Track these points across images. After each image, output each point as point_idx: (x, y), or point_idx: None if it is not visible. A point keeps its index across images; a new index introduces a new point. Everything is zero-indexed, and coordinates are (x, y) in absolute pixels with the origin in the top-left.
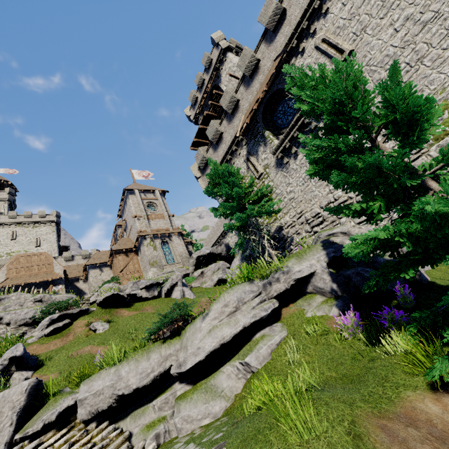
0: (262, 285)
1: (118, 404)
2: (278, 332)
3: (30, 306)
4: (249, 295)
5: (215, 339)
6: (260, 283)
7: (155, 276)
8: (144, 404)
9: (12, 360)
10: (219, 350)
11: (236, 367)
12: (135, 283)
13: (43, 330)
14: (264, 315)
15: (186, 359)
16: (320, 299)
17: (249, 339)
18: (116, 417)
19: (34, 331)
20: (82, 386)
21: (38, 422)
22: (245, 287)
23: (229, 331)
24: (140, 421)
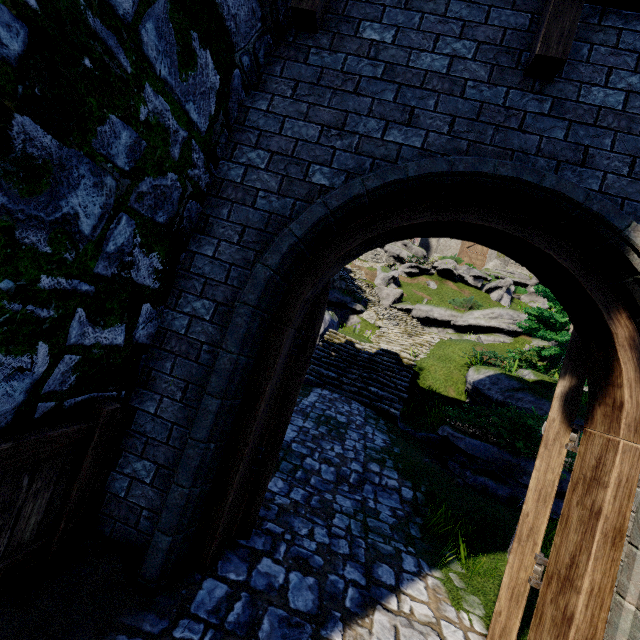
0: (521, 317)
1: (426, 319)
2: (505, 338)
3: (399, 246)
4: (508, 316)
5: (475, 321)
6: (521, 315)
7: (494, 268)
8: (434, 327)
9: (393, 278)
10: (473, 326)
11: (475, 337)
12: (468, 268)
13: (405, 269)
14: (505, 328)
15: (459, 321)
16: (546, 344)
17: (491, 333)
18: (422, 324)
19: (400, 267)
20: (417, 305)
21: (400, 306)
22: (510, 312)
23: (483, 323)
24: (430, 330)
